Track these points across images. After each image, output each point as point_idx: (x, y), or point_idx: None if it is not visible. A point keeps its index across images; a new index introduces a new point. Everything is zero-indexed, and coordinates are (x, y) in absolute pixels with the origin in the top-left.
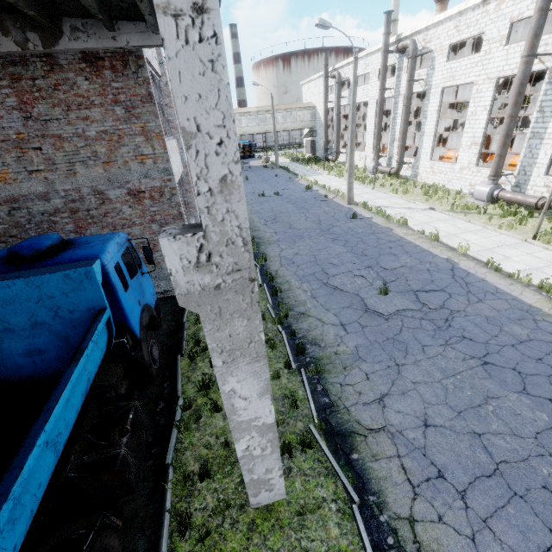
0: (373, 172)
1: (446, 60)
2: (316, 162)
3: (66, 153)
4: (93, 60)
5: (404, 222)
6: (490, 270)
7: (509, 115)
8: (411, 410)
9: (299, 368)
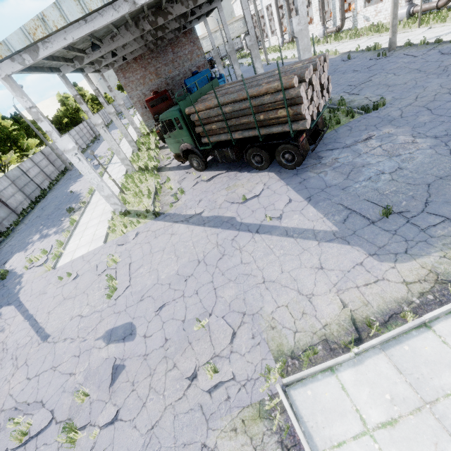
0: (282, 45)
1: None
2: None
3: (182, 60)
4: (185, 33)
5: (285, 57)
6: None
7: None
8: None
9: None
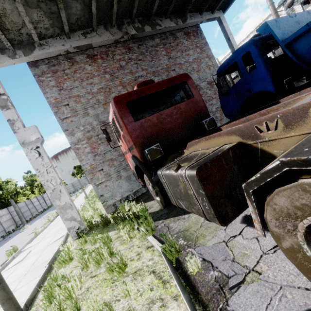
0: None
1: None
2: None
3: (183, 70)
4: (187, 34)
5: None
6: None
7: None
8: None
9: None
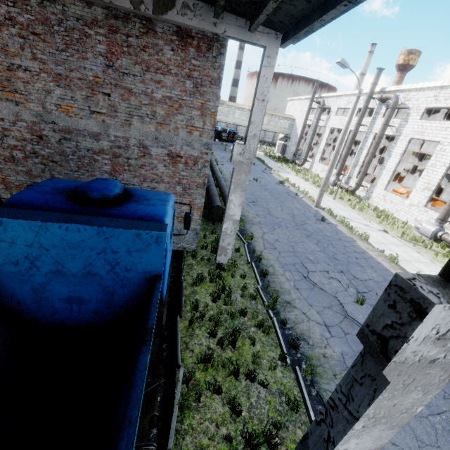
0: (332, 184)
1: (419, 118)
2: (285, 162)
3: (130, 105)
4: (184, 36)
5: (365, 237)
6: None
7: None
8: (407, 446)
9: (292, 363)
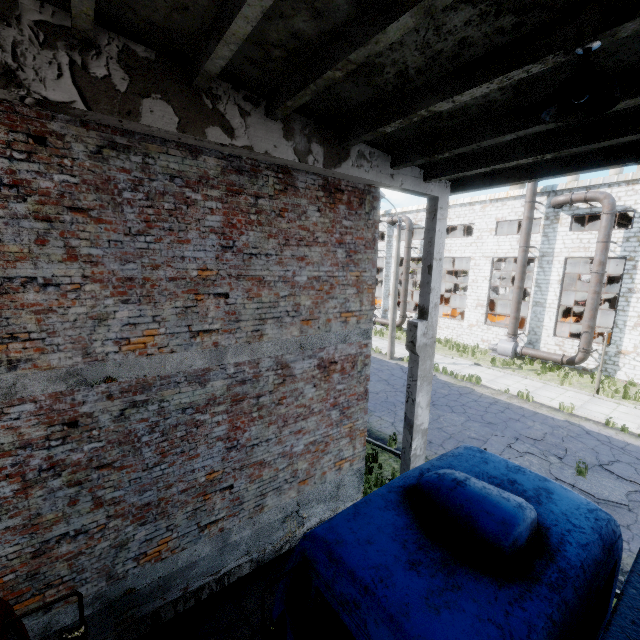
0: None
1: None
2: None
3: (260, 304)
4: (332, 191)
5: (477, 380)
6: (615, 430)
7: (518, 286)
8: None
9: None
